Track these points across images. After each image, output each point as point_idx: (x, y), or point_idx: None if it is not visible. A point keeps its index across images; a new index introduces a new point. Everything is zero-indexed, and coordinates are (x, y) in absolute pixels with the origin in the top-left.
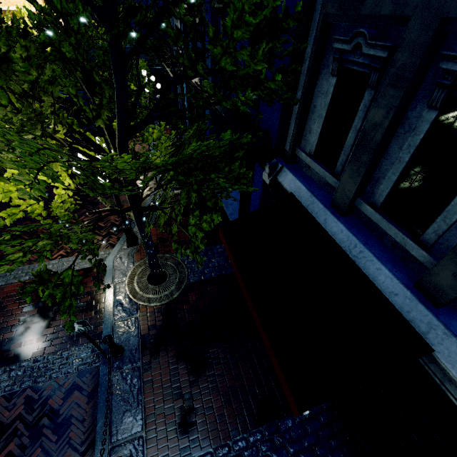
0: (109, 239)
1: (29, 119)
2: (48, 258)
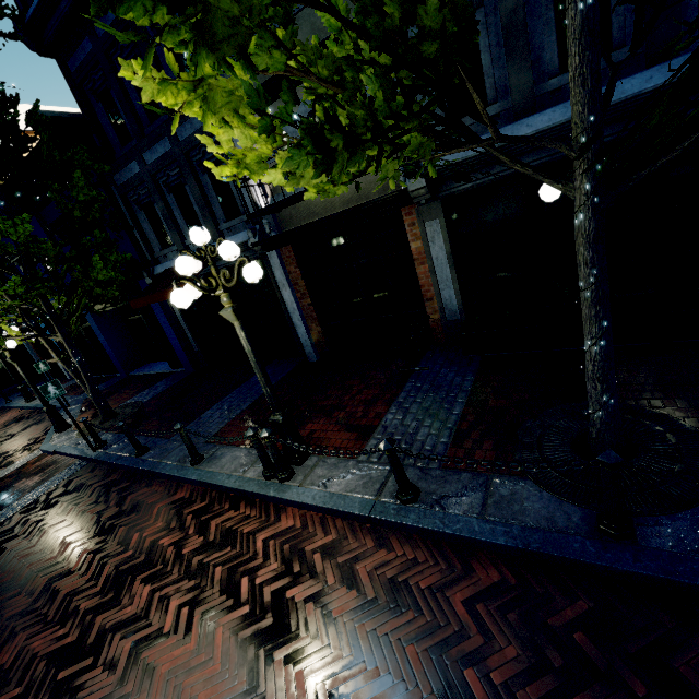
0: (31, 449)
1: None
2: None
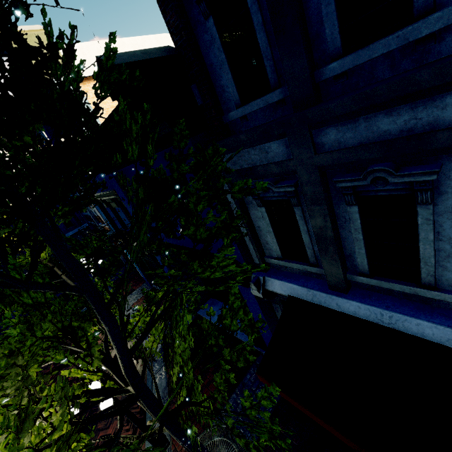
0: None
1: (58, 451)
2: None
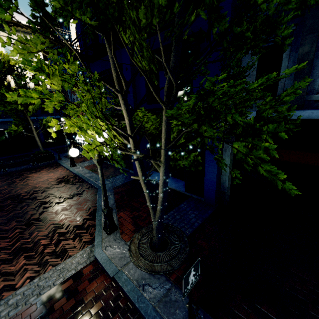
0: (81, 238)
1: None
2: (9, 290)
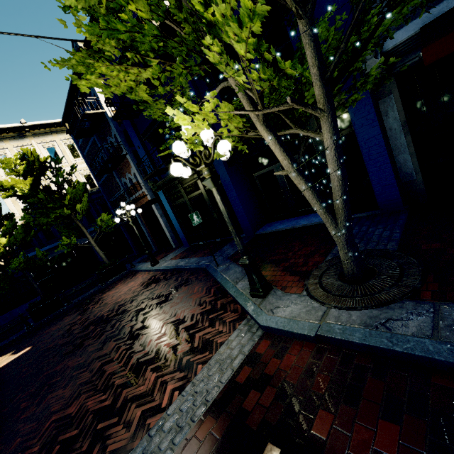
0: (223, 320)
1: None
2: (154, 414)
